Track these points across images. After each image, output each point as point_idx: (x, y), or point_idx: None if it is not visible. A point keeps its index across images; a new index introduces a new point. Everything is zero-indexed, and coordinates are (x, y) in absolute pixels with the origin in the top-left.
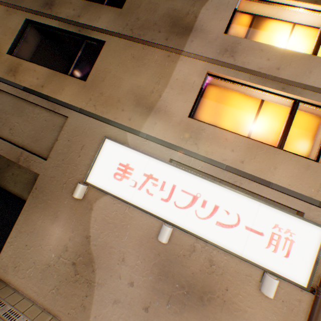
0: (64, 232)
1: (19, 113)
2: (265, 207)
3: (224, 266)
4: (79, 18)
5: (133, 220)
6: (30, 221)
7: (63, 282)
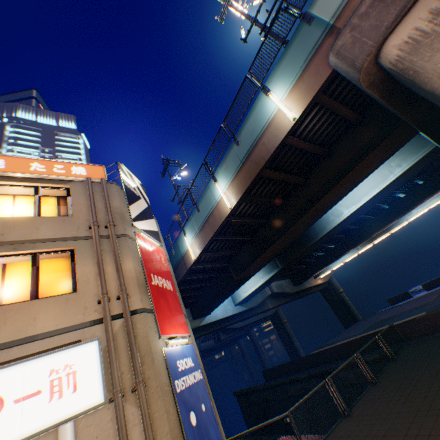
0: None
1: None
2: (33, 362)
3: None
4: None
5: None
6: None
7: None
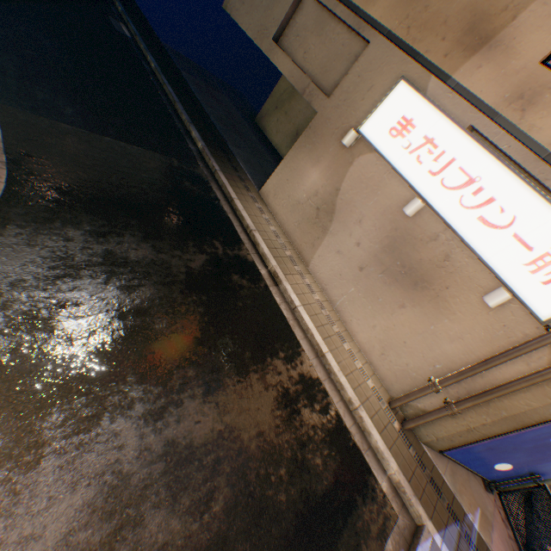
0: (319, 179)
1: (318, 32)
2: None
3: (458, 268)
4: None
5: (386, 188)
6: (296, 160)
7: (304, 220)
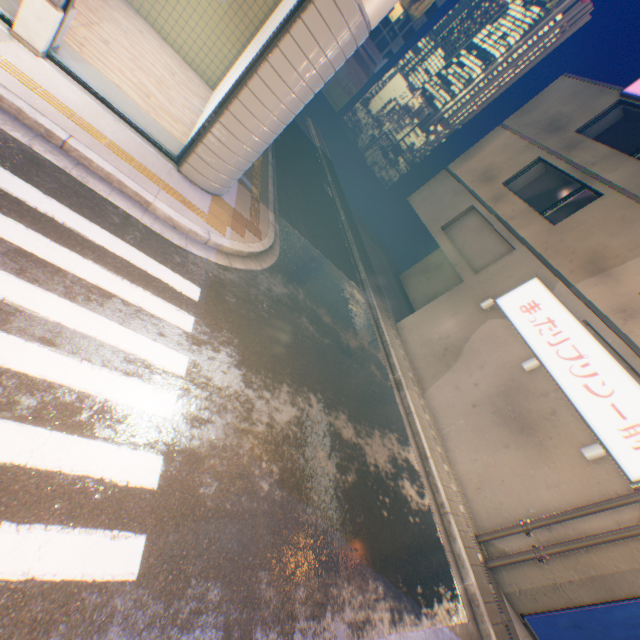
0: (452, 327)
1: (477, 233)
2: None
3: (562, 423)
4: (591, 166)
5: (509, 346)
6: (436, 308)
7: (431, 355)
